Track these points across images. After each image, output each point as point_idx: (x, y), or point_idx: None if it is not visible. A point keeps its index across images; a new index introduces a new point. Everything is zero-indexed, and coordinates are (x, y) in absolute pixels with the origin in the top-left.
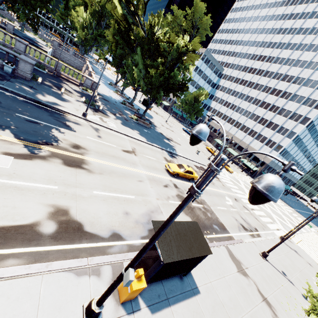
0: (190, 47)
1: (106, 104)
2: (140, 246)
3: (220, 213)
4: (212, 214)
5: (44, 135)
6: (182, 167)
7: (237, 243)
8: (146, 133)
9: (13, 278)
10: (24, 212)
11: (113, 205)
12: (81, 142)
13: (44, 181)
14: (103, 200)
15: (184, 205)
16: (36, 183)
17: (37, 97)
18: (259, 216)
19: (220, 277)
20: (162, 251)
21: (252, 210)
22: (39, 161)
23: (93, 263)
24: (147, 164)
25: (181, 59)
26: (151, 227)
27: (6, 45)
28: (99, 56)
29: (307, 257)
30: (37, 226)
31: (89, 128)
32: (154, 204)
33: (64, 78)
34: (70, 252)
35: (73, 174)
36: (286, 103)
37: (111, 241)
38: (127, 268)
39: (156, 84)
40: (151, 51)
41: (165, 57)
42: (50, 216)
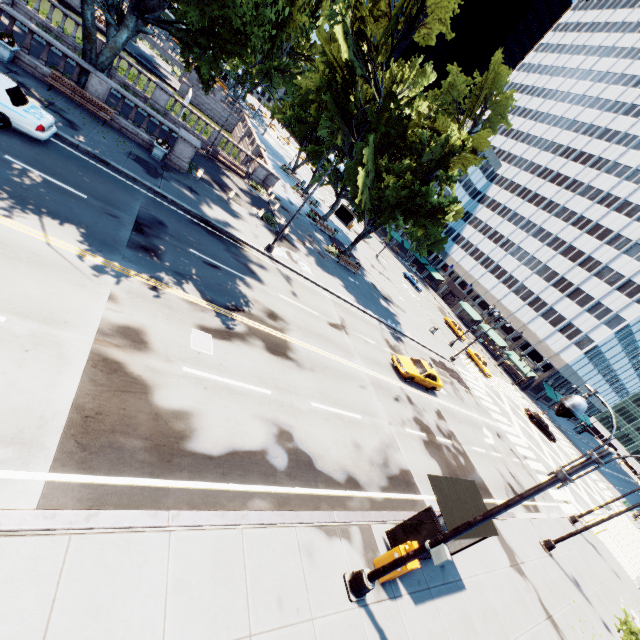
0: (468, 146)
1: (288, 218)
2: (383, 502)
3: (477, 460)
4: (467, 460)
5: (232, 293)
6: (421, 365)
7: (506, 518)
8: (353, 286)
9: (270, 526)
10: (249, 431)
11: (339, 429)
12: (275, 306)
13: (254, 380)
14: (326, 419)
15: (545, 489)
16: (247, 382)
17: (203, 212)
18: (535, 473)
19: (488, 569)
20: (447, 522)
21: (525, 460)
22: (239, 344)
23: (341, 521)
24: (365, 354)
25: (444, 164)
26: (390, 473)
27: (137, 93)
28: (272, 112)
29: (612, 560)
30: (267, 454)
31: (279, 277)
32: (387, 432)
33: (221, 160)
34: (309, 499)
35: (282, 369)
36: (617, 257)
37: (348, 489)
38: (436, 543)
39: (391, 201)
40: (391, 139)
41: (414, 154)
42: (276, 441)
